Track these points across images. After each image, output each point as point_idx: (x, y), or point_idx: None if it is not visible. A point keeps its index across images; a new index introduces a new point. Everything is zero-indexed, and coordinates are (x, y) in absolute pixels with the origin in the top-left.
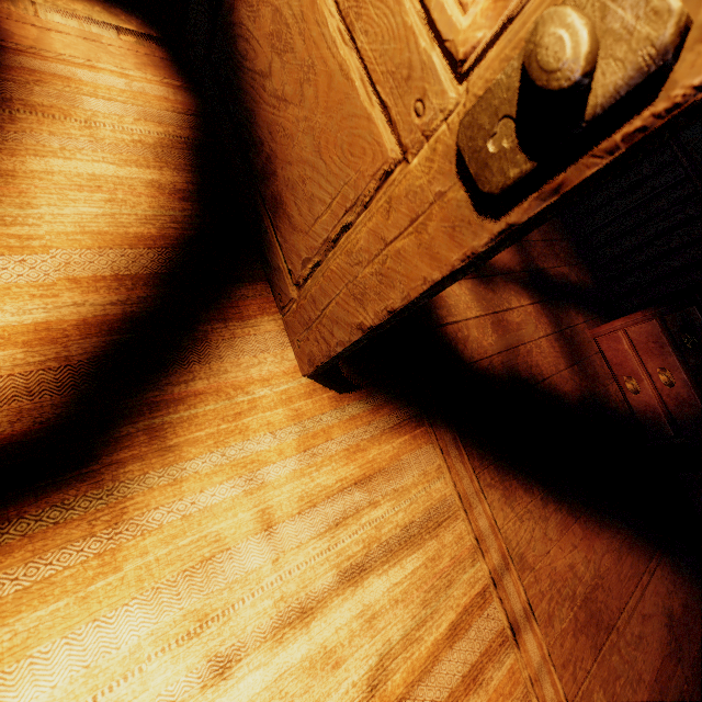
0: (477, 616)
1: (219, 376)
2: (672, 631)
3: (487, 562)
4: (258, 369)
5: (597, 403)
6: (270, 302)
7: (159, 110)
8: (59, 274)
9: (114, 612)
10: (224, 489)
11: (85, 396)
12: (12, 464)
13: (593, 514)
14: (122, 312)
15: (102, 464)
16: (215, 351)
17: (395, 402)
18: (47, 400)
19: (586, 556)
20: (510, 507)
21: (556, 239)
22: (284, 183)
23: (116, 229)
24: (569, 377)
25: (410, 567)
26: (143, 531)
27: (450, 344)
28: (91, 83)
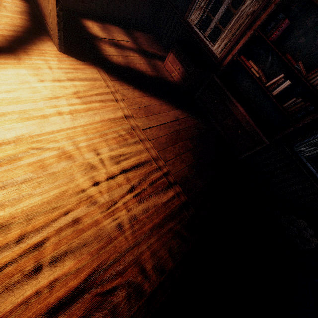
0: (105, 95)
1: (38, 48)
2: (178, 120)
3: (110, 89)
4: (47, 48)
5: (161, 78)
6: (50, 40)
7: (20, 6)
8: (3, 29)
9: (20, 69)
10: (40, 62)
11: (11, 45)
12: (0, 49)
13: (153, 96)
14: (16, 35)
15: (16, 53)
16: (37, 44)
17: (84, 60)
18: (4, 44)
19: (147, 101)
20: (121, 86)
21: (154, 45)
22: (43, 9)
23: (13, 24)
24: (151, 72)
25: (86, 83)
26: (24, 62)
27: (105, 57)
28: (4, 1)
